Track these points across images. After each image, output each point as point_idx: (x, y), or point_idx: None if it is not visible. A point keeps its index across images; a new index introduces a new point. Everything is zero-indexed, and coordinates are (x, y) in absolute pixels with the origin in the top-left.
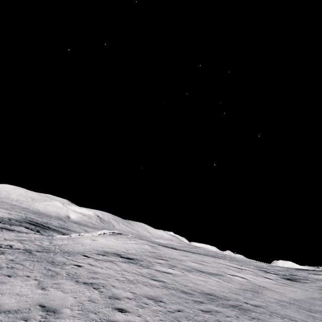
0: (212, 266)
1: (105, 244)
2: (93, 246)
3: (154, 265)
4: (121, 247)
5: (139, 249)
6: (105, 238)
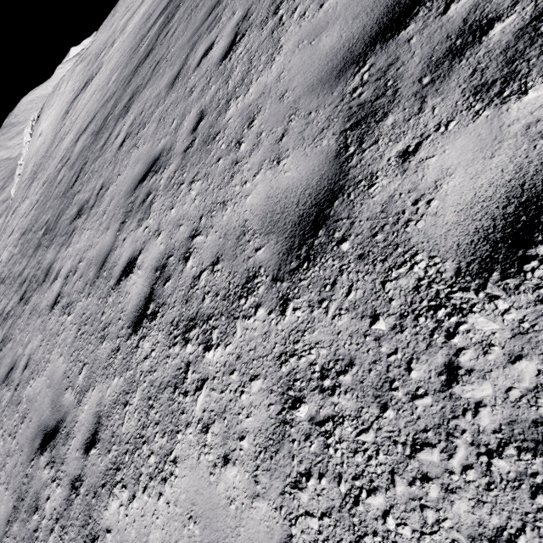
0: (137, 0)
1: (53, 119)
2: (51, 131)
3: (103, 62)
4: (66, 99)
5: (78, 78)
6: (42, 122)
